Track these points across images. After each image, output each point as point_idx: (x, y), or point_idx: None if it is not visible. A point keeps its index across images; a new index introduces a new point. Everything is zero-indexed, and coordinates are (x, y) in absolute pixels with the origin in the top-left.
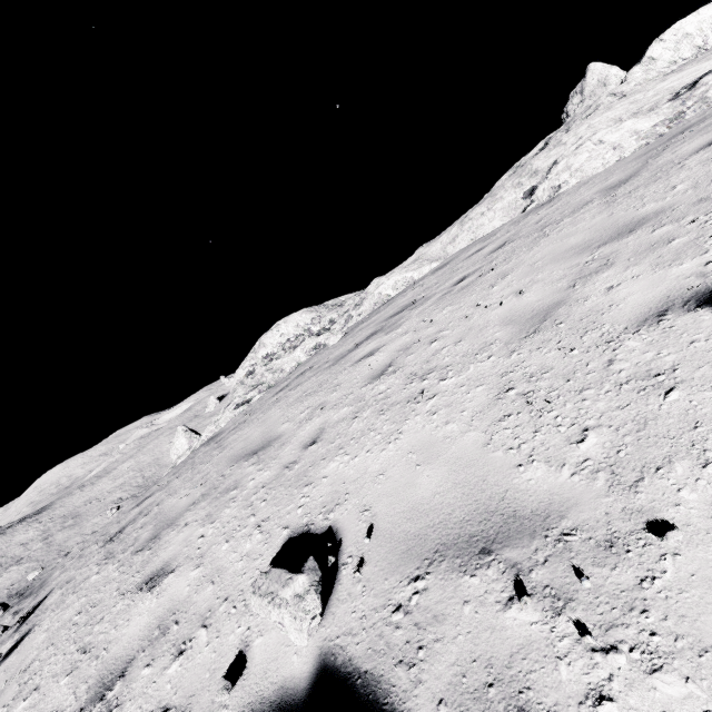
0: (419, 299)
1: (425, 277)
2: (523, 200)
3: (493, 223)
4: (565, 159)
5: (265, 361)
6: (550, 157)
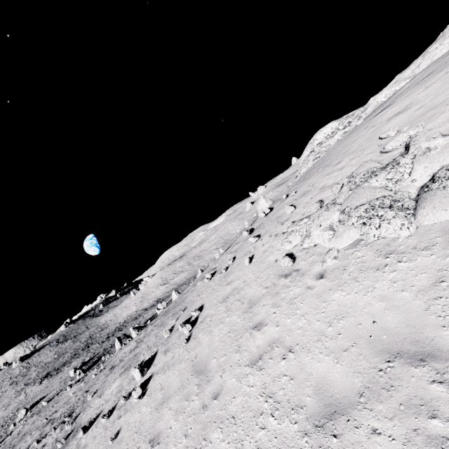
0: (404, 92)
1: (404, 86)
2: None
3: (442, 51)
4: None
5: (318, 145)
6: None
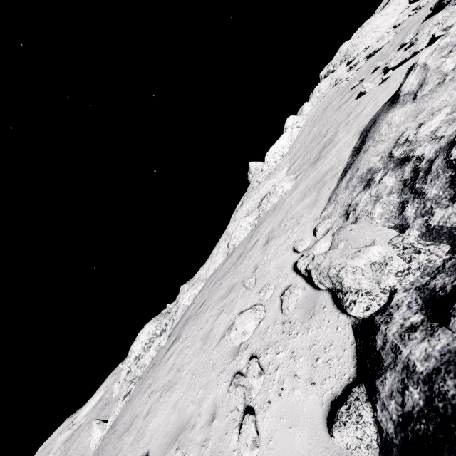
0: (190, 316)
1: (197, 296)
2: (227, 248)
3: (219, 260)
4: (234, 232)
5: (135, 361)
6: (232, 227)
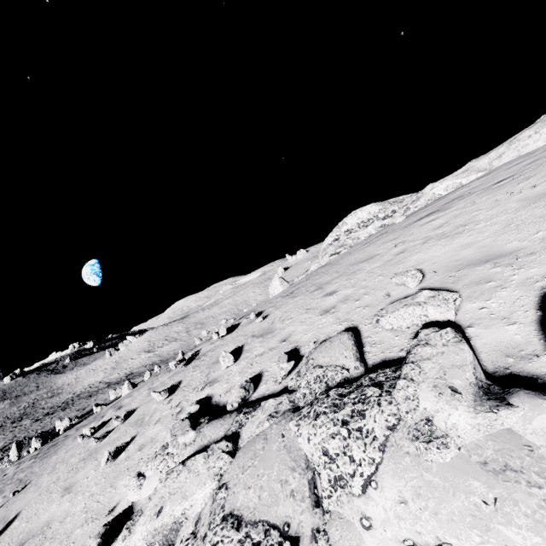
0: (466, 194)
1: (471, 182)
2: None
3: (537, 143)
4: None
5: (346, 233)
6: None
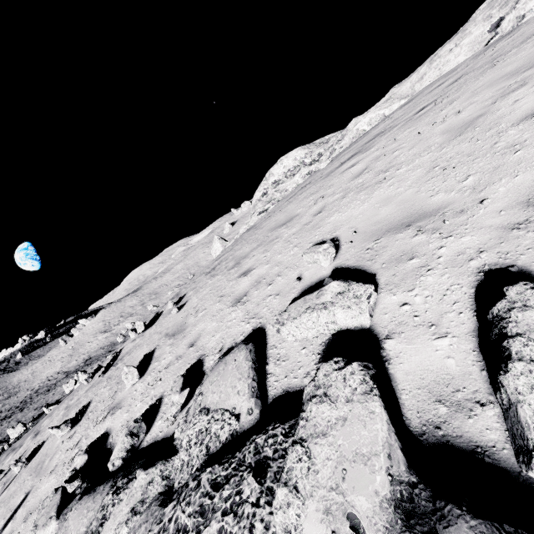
0: (388, 128)
1: (394, 112)
2: (489, 33)
3: (458, 58)
4: None
5: (274, 185)
6: None
